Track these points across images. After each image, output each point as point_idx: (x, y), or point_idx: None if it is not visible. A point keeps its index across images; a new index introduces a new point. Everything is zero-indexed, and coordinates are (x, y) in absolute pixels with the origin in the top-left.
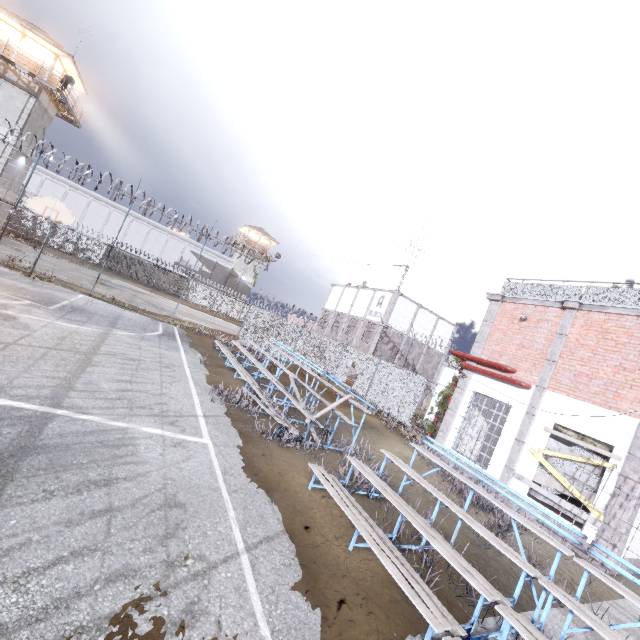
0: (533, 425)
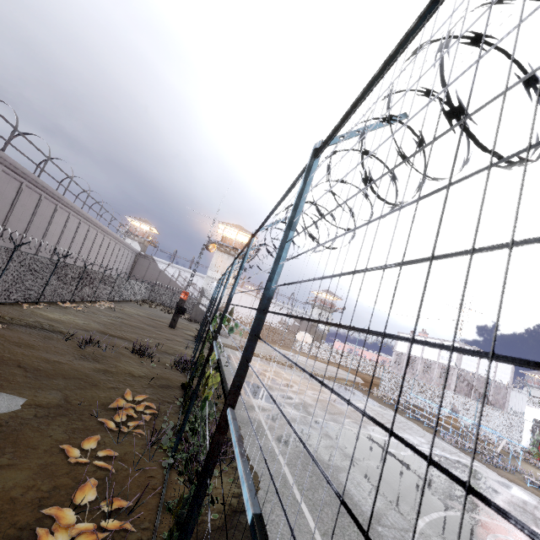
0: None
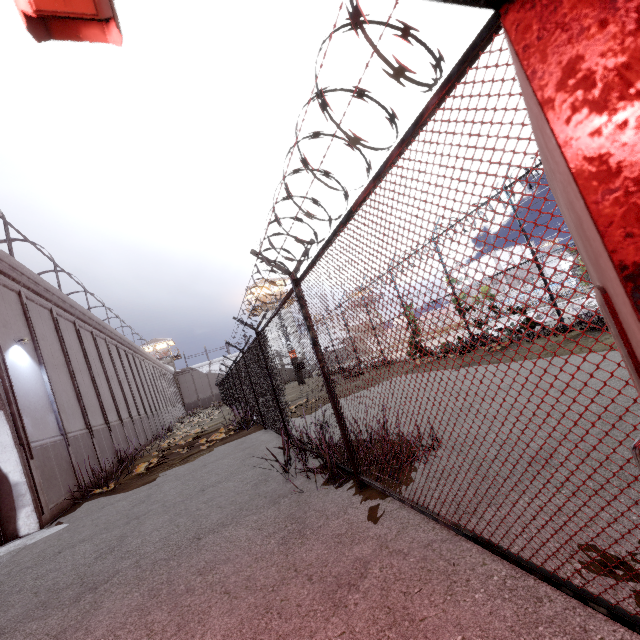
0: None
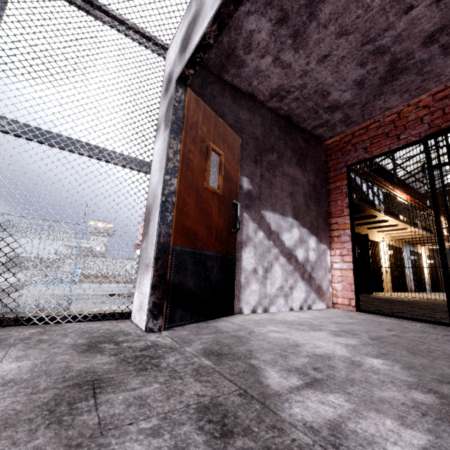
0: None
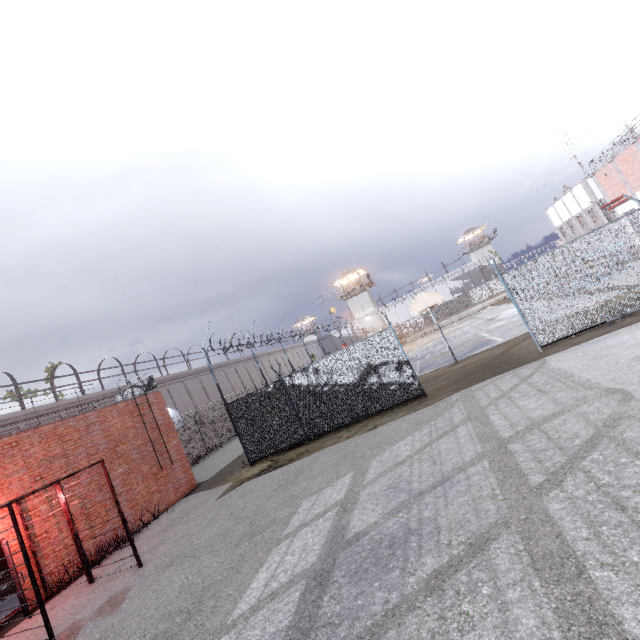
0: None
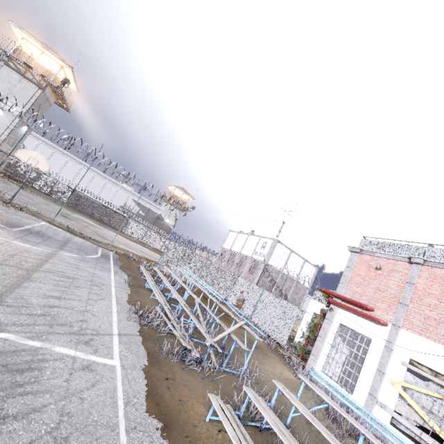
0: (391, 358)
